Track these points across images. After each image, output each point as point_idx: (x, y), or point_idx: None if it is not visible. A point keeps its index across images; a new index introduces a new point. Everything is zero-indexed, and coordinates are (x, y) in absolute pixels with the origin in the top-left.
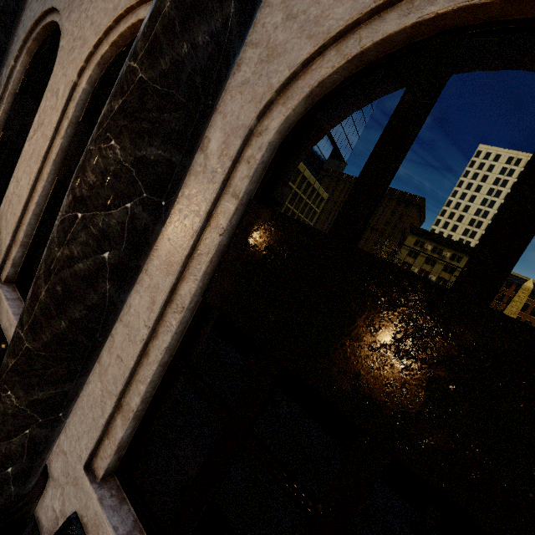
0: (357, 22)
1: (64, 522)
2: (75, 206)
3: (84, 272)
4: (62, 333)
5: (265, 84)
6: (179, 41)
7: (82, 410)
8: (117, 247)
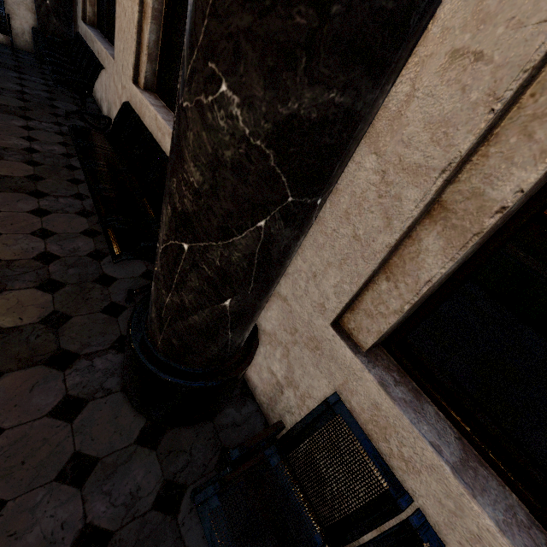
0: None
1: (320, 406)
2: None
3: None
4: None
5: None
6: None
7: (318, 226)
8: None
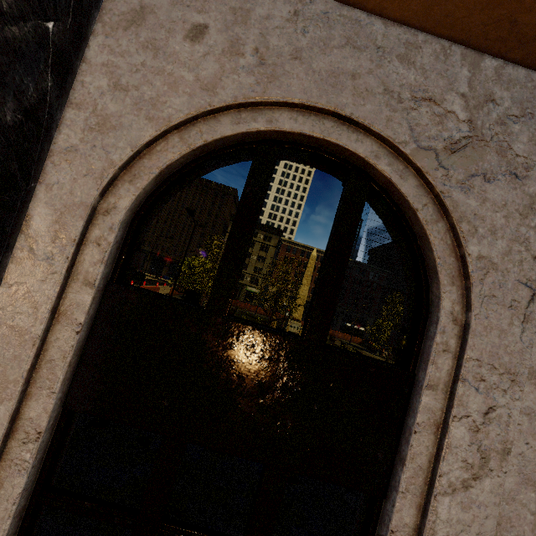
0: (196, 117)
1: None
2: None
3: None
4: None
5: (103, 158)
6: None
7: None
8: None
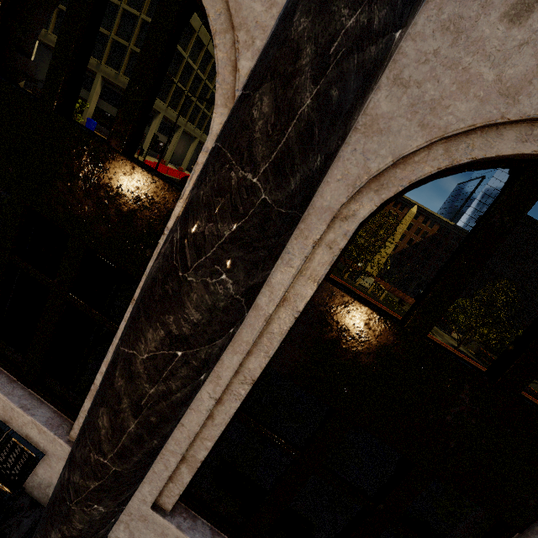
0: (475, 128)
1: None
2: (172, 344)
3: (180, 398)
4: (153, 449)
5: (360, 164)
6: (314, 153)
7: None
8: (212, 366)
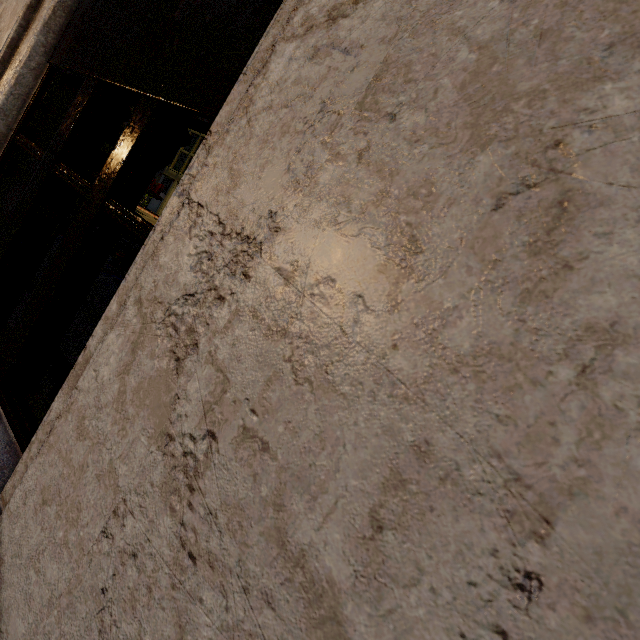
0: None
1: None
2: None
3: None
4: None
5: None
6: None
7: None
8: None
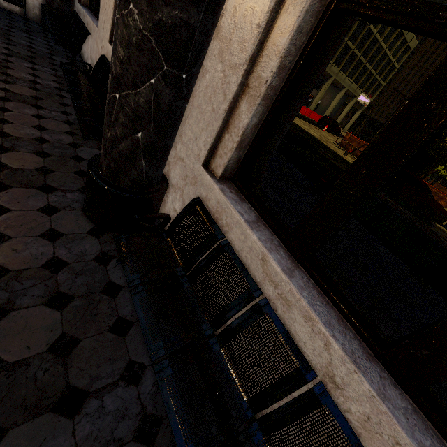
0: None
1: (189, 203)
2: None
3: None
4: None
5: None
6: None
7: (198, 109)
8: None
